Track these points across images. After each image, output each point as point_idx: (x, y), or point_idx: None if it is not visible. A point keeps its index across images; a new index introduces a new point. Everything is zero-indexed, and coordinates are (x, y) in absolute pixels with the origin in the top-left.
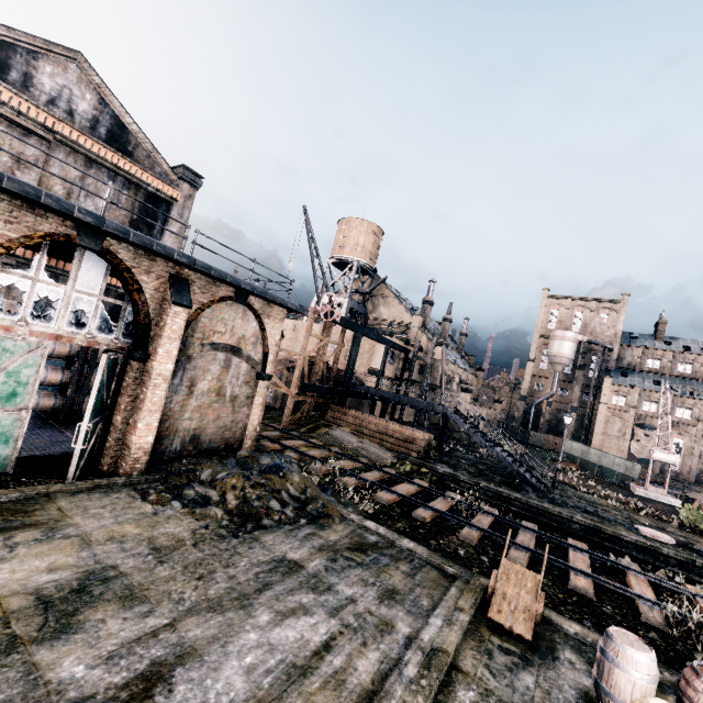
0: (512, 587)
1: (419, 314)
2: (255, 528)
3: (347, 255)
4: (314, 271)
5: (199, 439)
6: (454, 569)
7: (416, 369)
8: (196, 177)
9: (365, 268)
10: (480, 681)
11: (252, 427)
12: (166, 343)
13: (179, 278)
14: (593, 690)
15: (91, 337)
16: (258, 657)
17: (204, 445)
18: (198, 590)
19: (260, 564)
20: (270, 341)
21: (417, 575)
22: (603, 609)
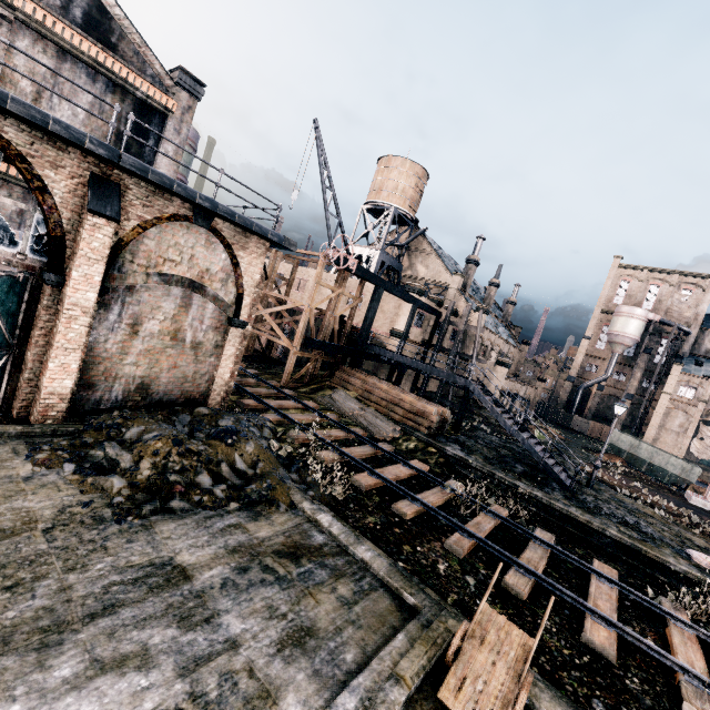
0: (486, 652)
1: (459, 274)
2: (155, 512)
3: (384, 200)
4: (326, 206)
5: (149, 389)
6: (415, 600)
7: (449, 335)
8: (196, 84)
9: (403, 217)
10: None
11: (221, 381)
12: (83, 264)
13: (105, 180)
14: None
15: None
16: None
17: (157, 396)
18: None
19: (127, 568)
20: (246, 280)
21: (359, 603)
22: (626, 681)
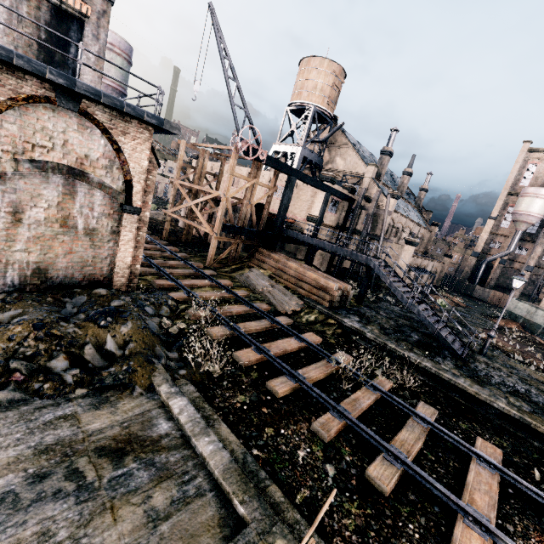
0: None
1: (373, 164)
2: None
3: (304, 100)
4: (231, 98)
5: (47, 274)
6: (244, 510)
7: (362, 219)
8: None
9: (322, 115)
10: None
11: (123, 265)
12: None
13: None
14: None
15: None
16: None
17: (58, 280)
18: None
19: None
20: (133, 166)
21: (171, 518)
22: None
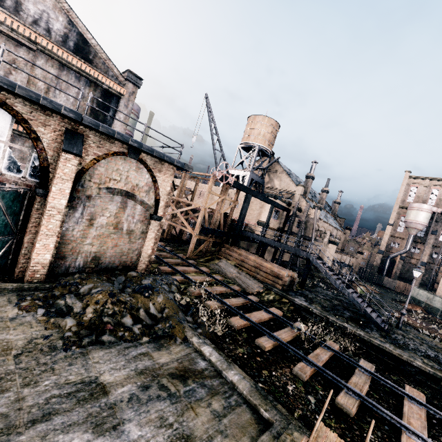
0: None
1: (301, 185)
2: (91, 343)
3: (252, 141)
4: (213, 145)
5: (100, 260)
6: (269, 415)
7: (296, 224)
8: (137, 79)
9: (264, 151)
10: None
11: (145, 255)
12: (59, 182)
13: (74, 132)
14: None
15: (0, 174)
16: None
17: (105, 264)
18: None
19: (65, 385)
20: (161, 190)
21: (227, 416)
22: None
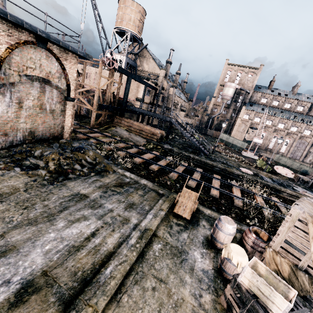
0: (185, 199)
1: (163, 69)
2: (64, 179)
3: (124, 27)
4: (99, 33)
5: (34, 134)
6: (163, 192)
7: (160, 99)
8: None
9: (135, 37)
10: (164, 239)
11: (67, 127)
12: None
13: None
14: (210, 236)
15: None
16: (53, 245)
17: (39, 137)
18: (23, 215)
19: (64, 197)
20: (70, 76)
21: (146, 195)
22: (221, 201)
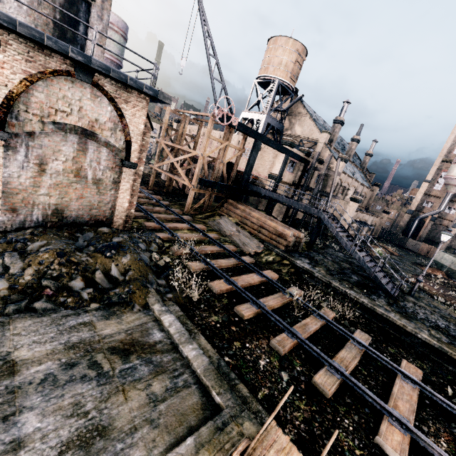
0: None
1: (326, 131)
2: (19, 311)
3: (270, 74)
4: (211, 72)
5: (63, 214)
6: (220, 399)
7: (314, 179)
8: None
9: (285, 87)
10: None
11: (121, 209)
12: None
13: None
14: None
15: None
16: None
17: (71, 219)
18: None
19: None
20: (132, 129)
21: (166, 401)
22: None
